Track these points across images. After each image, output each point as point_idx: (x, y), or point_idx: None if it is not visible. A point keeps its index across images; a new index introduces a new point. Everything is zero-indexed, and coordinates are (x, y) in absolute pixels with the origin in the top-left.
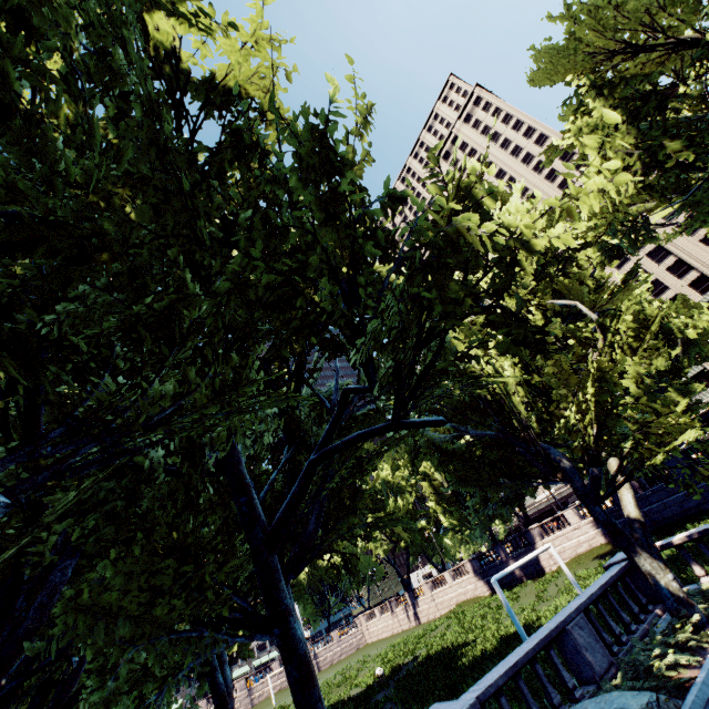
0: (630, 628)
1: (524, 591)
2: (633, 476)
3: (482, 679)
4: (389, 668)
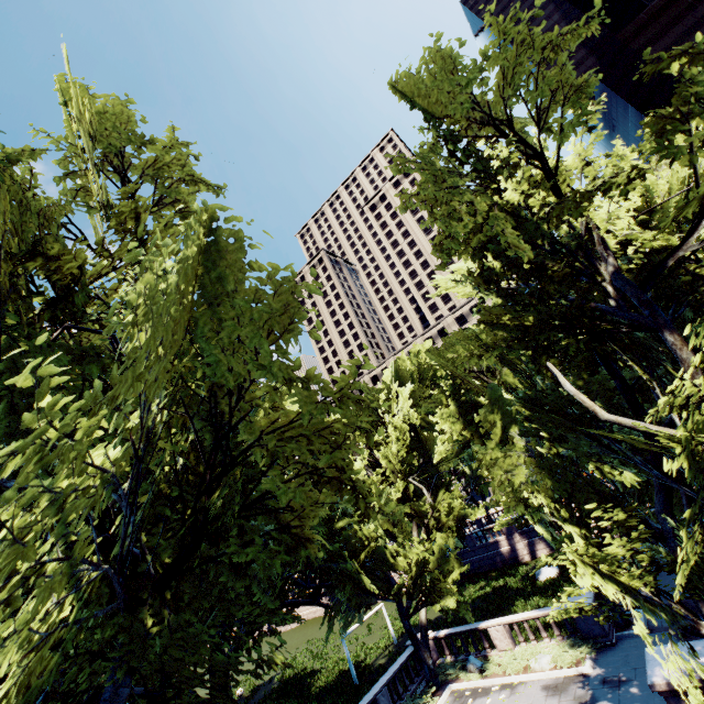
0: (408, 689)
1: None
2: (426, 605)
3: None
4: (249, 688)
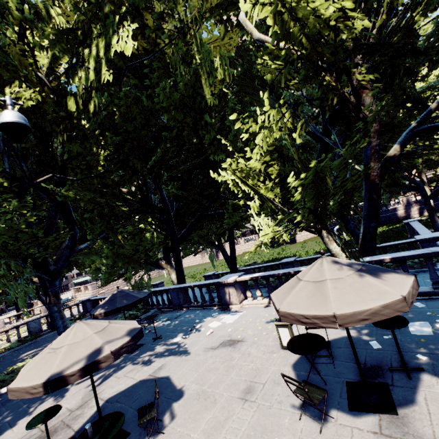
0: None
1: (290, 247)
2: None
3: (421, 233)
4: (242, 265)
